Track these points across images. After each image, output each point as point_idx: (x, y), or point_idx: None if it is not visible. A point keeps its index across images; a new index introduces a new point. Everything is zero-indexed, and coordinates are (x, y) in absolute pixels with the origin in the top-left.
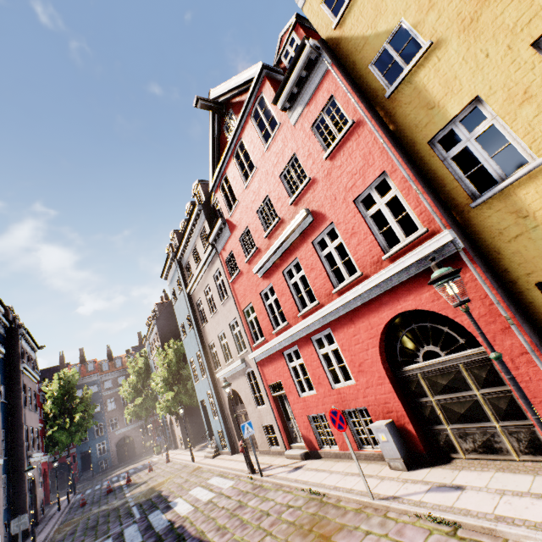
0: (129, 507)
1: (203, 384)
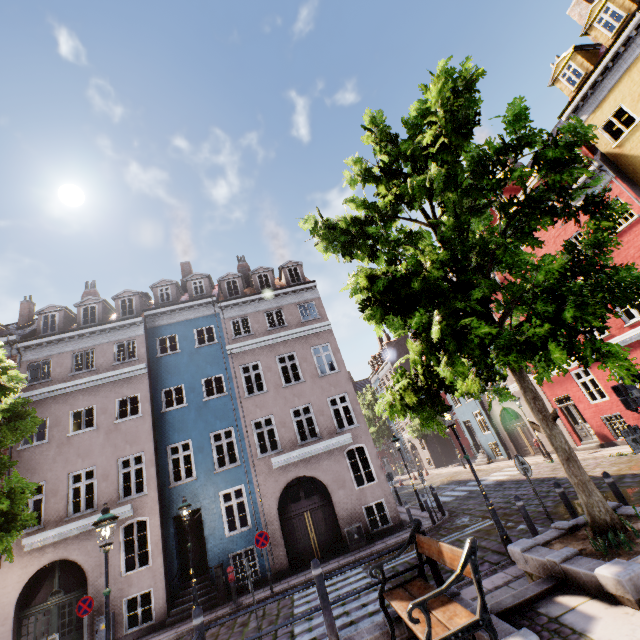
0: (435, 487)
1: (467, 406)
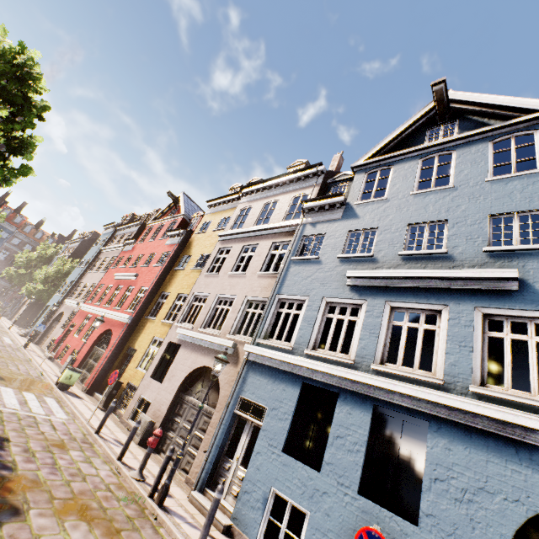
0: None
1: (58, 298)
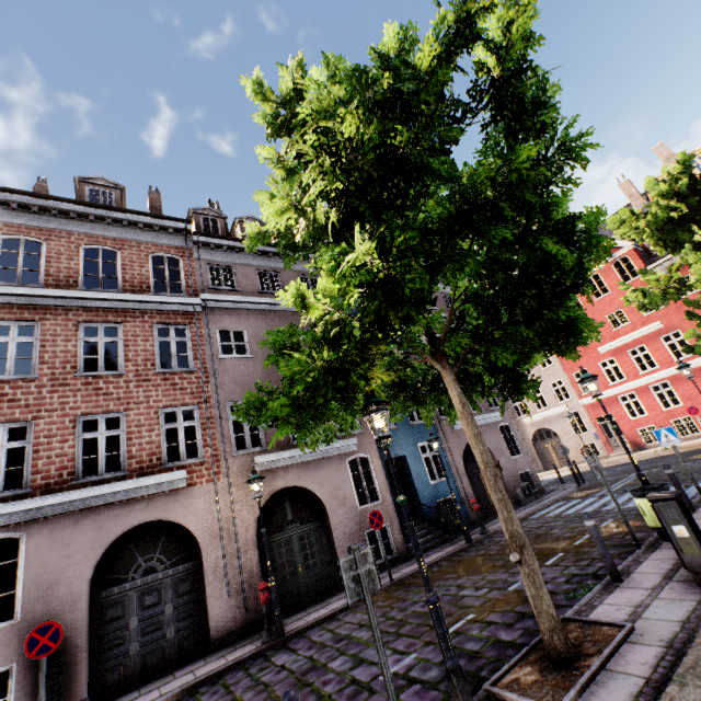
0: None
1: None
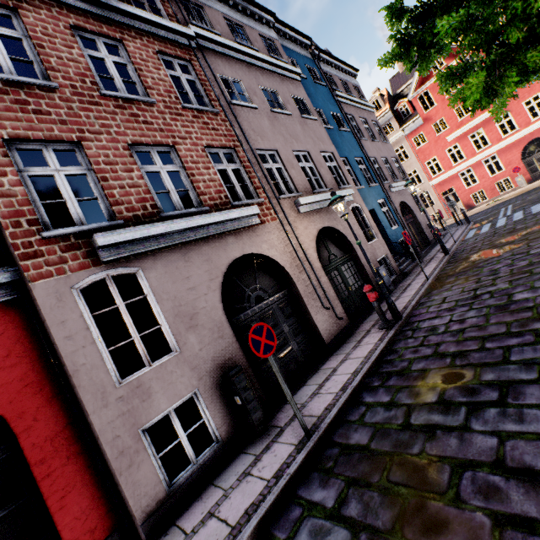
0: None
1: None
